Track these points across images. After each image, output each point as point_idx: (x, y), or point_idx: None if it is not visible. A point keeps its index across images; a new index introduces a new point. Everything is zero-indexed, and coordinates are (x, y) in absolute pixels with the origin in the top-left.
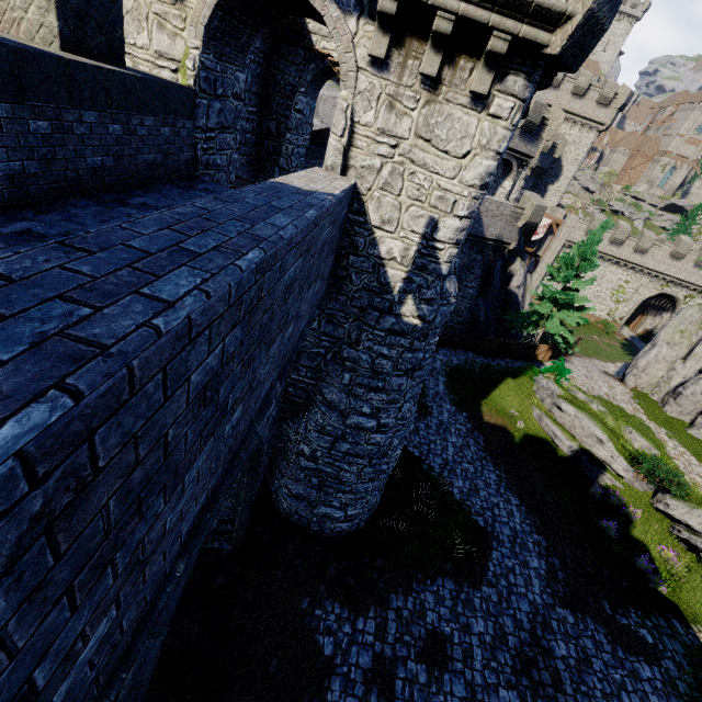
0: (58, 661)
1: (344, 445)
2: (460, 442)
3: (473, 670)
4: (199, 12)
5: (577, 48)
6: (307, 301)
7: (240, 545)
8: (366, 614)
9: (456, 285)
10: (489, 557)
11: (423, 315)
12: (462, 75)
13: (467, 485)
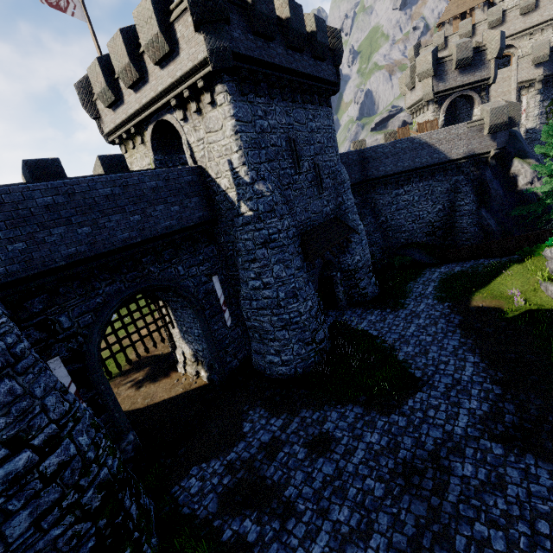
0: (6, 237)
1: (254, 303)
2: (426, 322)
3: (348, 462)
4: (149, 145)
5: (221, 61)
6: (159, 211)
7: (223, 377)
8: (279, 417)
9: (269, 186)
10: (411, 396)
11: (251, 208)
12: (205, 102)
13: (416, 350)
